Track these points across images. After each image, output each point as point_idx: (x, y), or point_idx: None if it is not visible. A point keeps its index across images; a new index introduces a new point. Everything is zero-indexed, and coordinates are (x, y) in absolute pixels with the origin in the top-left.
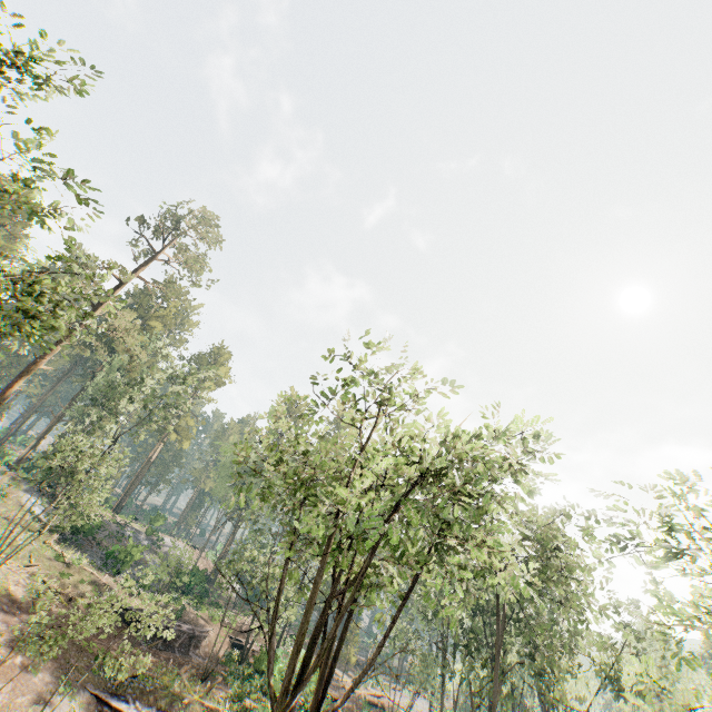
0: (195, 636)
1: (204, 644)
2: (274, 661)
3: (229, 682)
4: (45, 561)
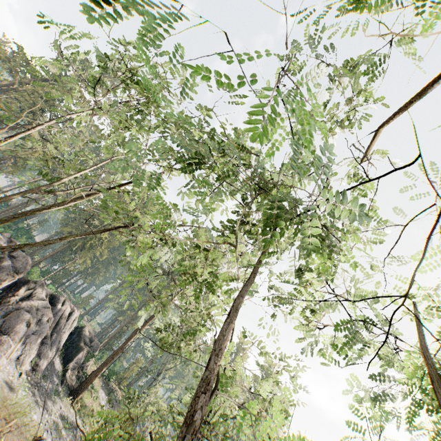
0: None
1: None
2: None
3: None
4: None
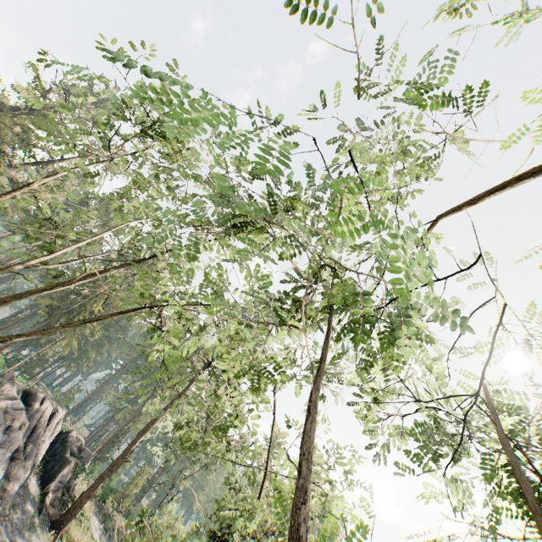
0: None
1: None
2: None
3: None
4: None
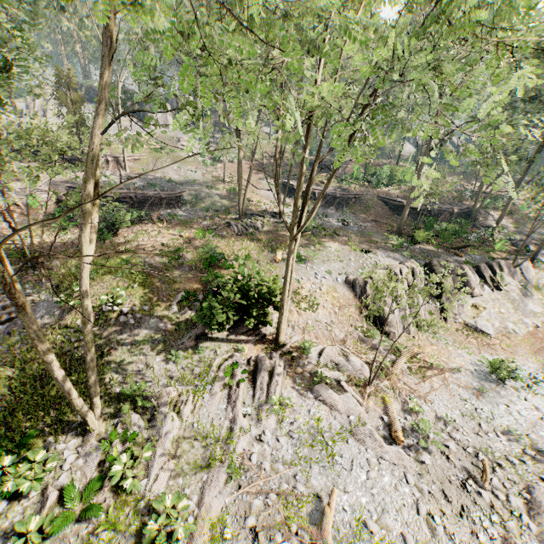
0: (340, 167)
1: (348, 170)
2: (380, 171)
3: (344, 178)
4: (270, 148)
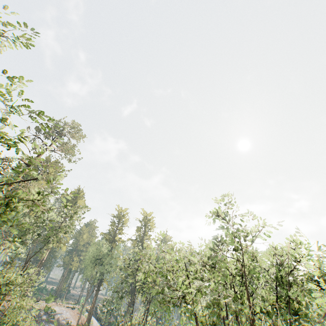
0: None
1: None
2: None
3: None
4: None
